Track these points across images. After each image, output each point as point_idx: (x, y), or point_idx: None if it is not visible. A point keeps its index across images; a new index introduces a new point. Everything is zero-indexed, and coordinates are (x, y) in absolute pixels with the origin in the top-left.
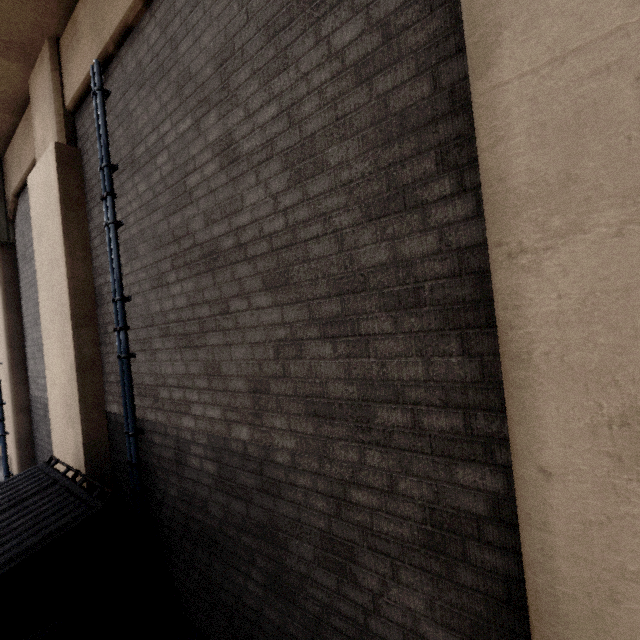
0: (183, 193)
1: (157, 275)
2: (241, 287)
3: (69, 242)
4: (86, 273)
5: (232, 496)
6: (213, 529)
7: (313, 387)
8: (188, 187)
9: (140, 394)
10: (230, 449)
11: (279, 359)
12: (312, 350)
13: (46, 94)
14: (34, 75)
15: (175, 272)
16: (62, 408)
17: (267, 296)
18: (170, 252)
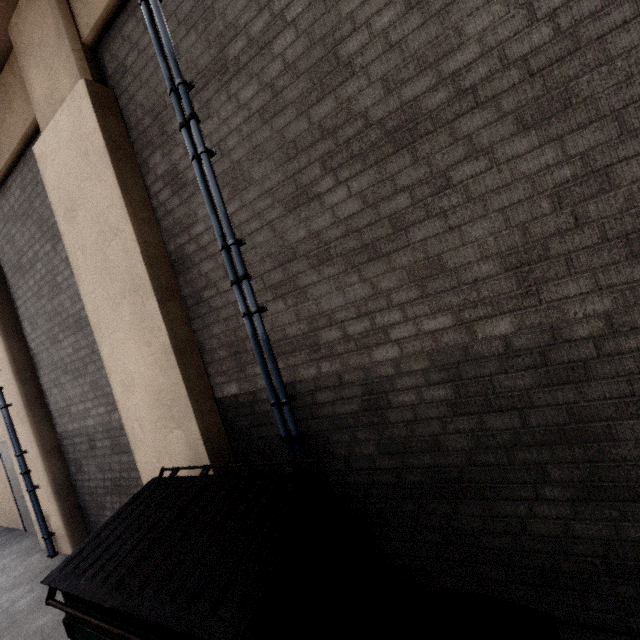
0: (334, 69)
1: (295, 192)
2: (472, 144)
3: (129, 200)
4: (155, 237)
5: (489, 412)
6: (456, 467)
7: (639, 217)
8: (343, 57)
9: (282, 353)
10: (477, 356)
11: (564, 207)
12: (632, 171)
13: (49, 31)
14: (19, 16)
15: (332, 175)
16: (153, 411)
17: (528, 137)
18: (318, 153)
